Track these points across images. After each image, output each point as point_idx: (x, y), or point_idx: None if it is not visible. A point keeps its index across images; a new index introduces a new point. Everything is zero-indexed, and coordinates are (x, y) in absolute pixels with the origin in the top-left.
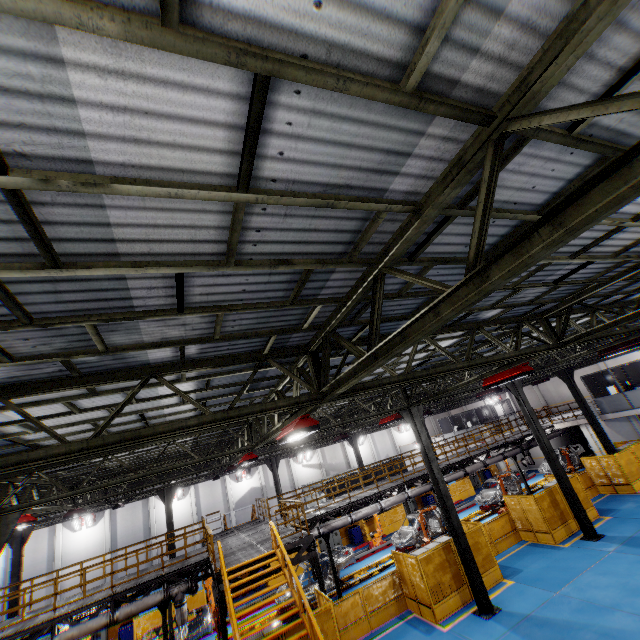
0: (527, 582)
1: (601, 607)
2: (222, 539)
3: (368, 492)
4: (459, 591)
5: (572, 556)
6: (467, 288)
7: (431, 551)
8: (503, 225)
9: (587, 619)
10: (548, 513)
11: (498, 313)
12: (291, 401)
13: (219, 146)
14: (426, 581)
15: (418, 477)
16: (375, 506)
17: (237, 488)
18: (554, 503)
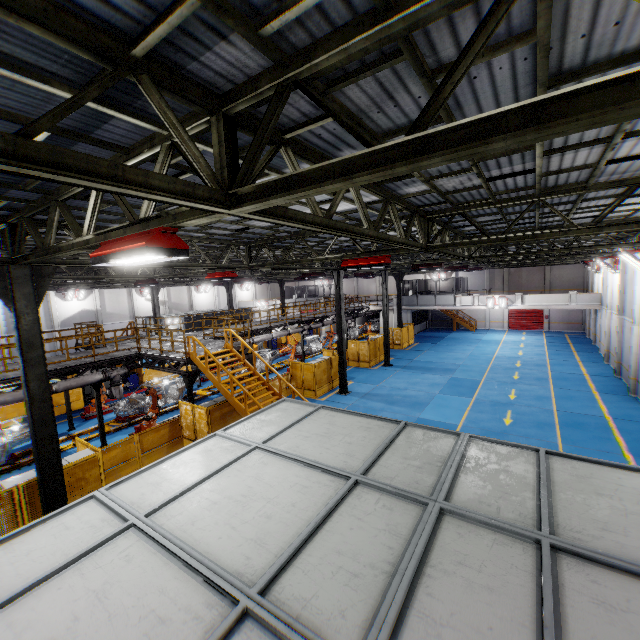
0: (361, 382)
1: (401, 389)
2: (121, 344)
3: (259, 326)
4: (328, 384)
5: (380, 372)
6: (589, 230)
7: (321, 362)
8: (569, 199)
9: (396, 393)
10: (371, 352)
11: (470, 230)
12: (420, 245)
13: (629, 153)
14: (316, 377)
15: (295, 322)
16: (269, 335)
17: (65, 307)
18: (375, 347)
